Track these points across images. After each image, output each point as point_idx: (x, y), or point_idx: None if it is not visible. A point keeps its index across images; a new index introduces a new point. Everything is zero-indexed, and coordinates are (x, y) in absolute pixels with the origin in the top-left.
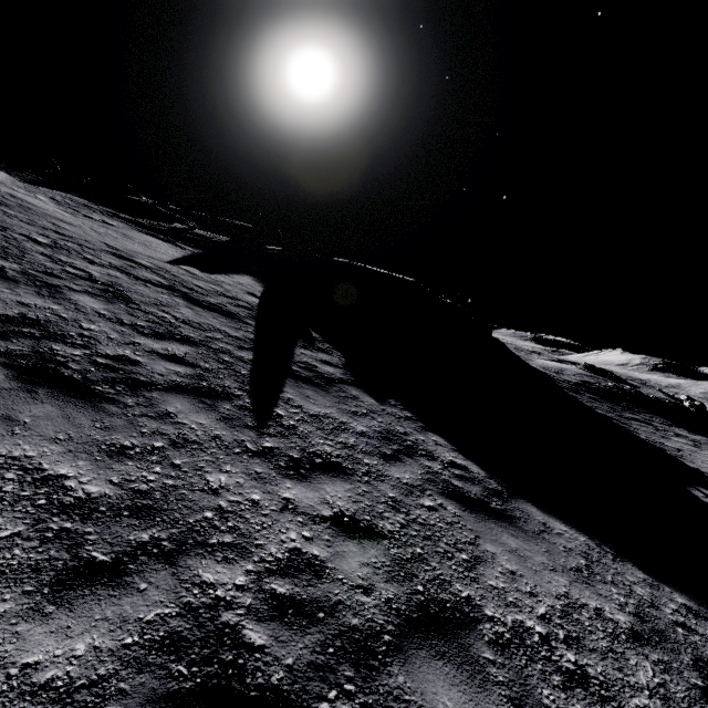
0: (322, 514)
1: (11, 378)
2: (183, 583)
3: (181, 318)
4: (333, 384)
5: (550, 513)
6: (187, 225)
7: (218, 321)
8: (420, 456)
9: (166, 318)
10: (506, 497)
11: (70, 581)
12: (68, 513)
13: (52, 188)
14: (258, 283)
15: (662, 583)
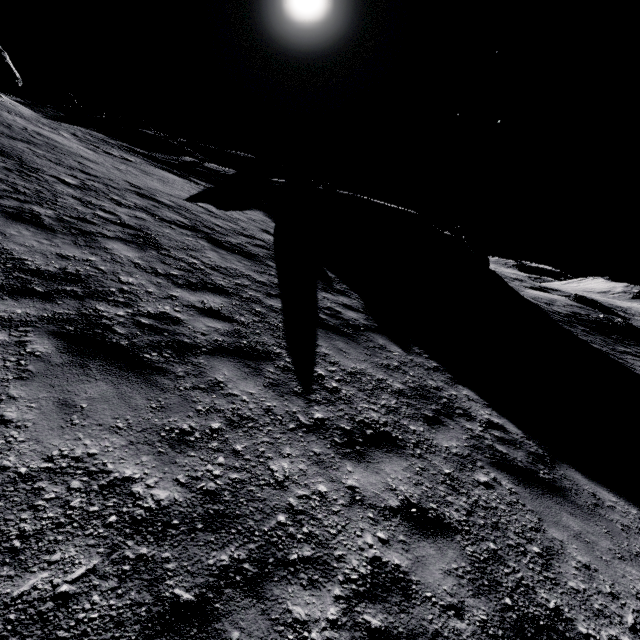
0: (390, 506)
1: (62, 351)
2: (275, 625)
3: (209, 263)
4: (360, 332)
5: (595, 480)
6: (197, 158)
7: (242, 264)
8: (459, 416)
9: (195, 264)
10: (549, 462)
11: (157, 637)
12: (141, 533)
13: (72, 124)
14: (269, 219)
15: None
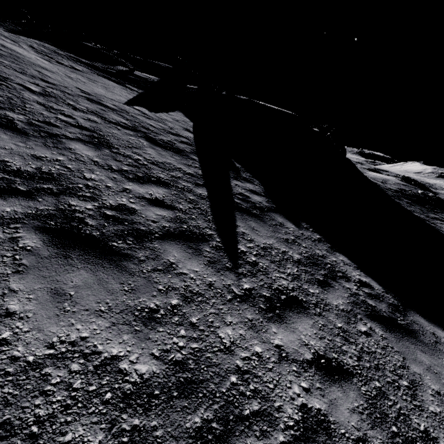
0: (306, 359)
1: (47, 244)
2: None
3: (150, 159)
4: (264, 213)
5: (432, 322)
6: (129, 67)
7: (174, 159)
8: (340, 278)
9: (140, 160)
10: (402, 310)
11: None
12: (132, 406)
13: (28, 36)
14: (188, 119)
15: None
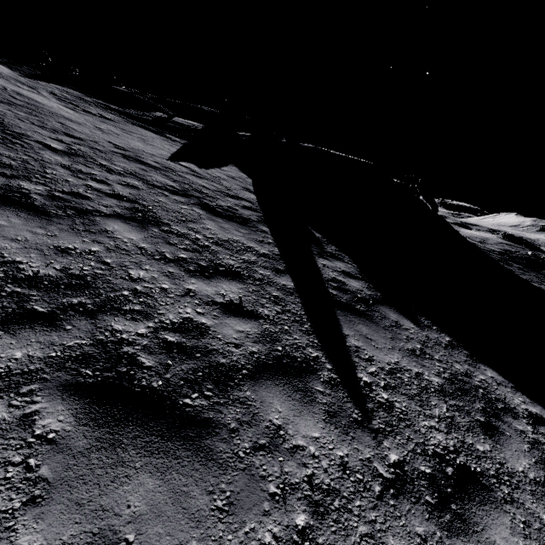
0: None
1: (83, 420)
2: None
3: (211, 236)
4: (371, 308)
5: None
6: (167, 113)
7: (241, 234)
8: (504, 413)
9: (199, 240)
10: None
11: None
12: None
13: (49, 81)
14: (244, 174)
15: None
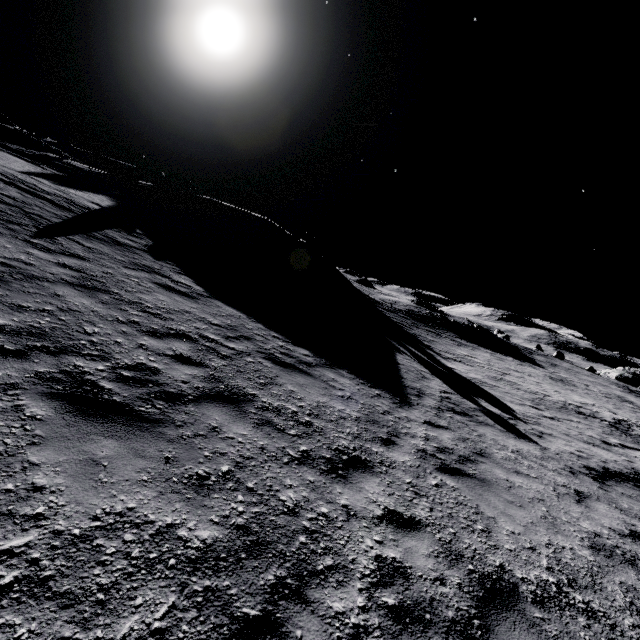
0: (49, 260)
1: None
2: None
3: (8, 195)
4: (123, 246)
5: (232, 307)
6: (60, 155)
7: (43, 204)
8: (158, 275)
9: None
10: (205, 296)
11: None
12: None
13: None
14: (111, 201)
15: (273, 331)
